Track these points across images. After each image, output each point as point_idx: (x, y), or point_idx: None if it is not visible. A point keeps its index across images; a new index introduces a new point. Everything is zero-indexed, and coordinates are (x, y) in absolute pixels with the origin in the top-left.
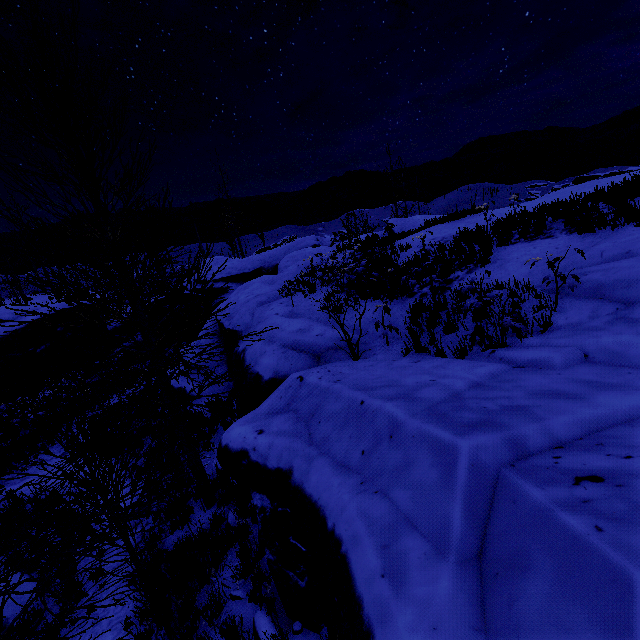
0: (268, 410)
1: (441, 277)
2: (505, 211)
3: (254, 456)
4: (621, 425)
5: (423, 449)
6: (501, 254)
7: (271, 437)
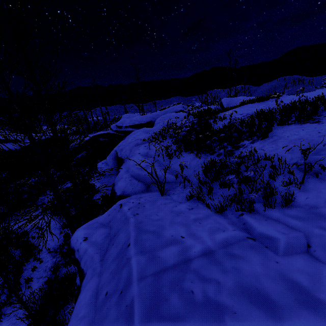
0: (101, 221)
1: (233, 143)
2: (294, 98)
3: (77, 255)
4: None
5: None
6: (278, 131)
7: (88, 245)
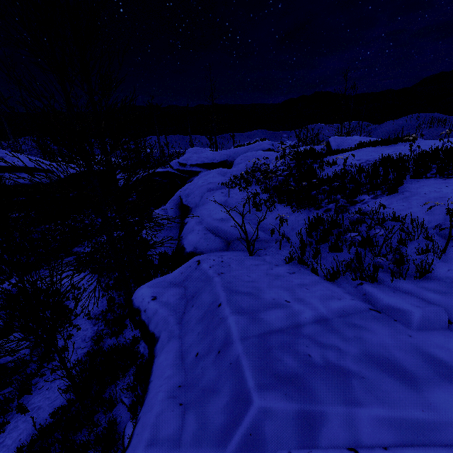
0: (171, 280)
1: (348, 197)
2: (435, 143)
3: (143, 316)
4: (445, 449)
5: (229, 383)
6: (411, 186)
7: (158, 305)
